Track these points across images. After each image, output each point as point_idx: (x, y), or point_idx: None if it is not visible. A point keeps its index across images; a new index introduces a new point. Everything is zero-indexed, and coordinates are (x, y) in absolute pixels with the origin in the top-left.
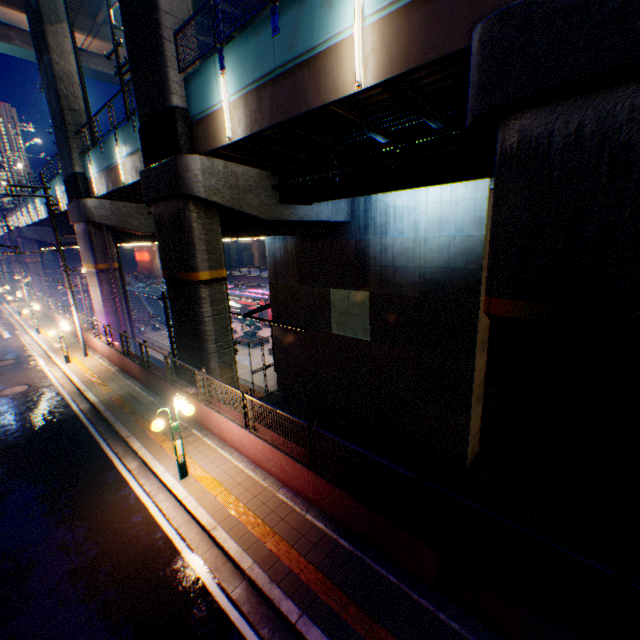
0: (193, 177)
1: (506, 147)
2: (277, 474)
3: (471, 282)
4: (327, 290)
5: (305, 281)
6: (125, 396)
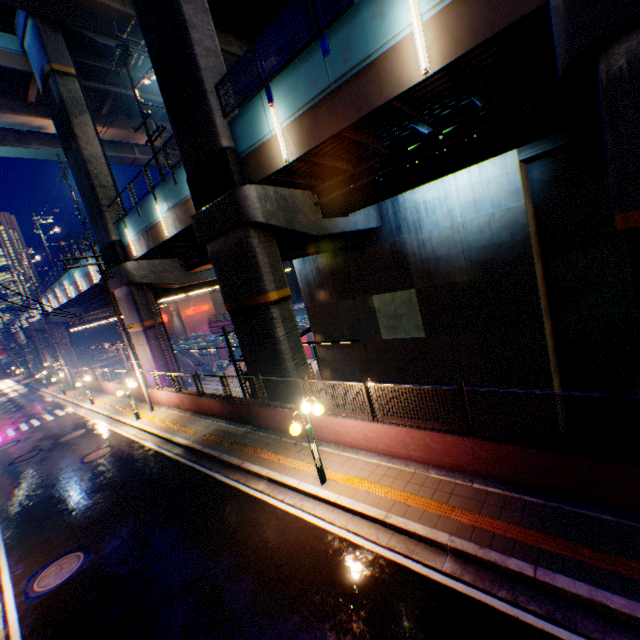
0: (252, 205)
1: (613, 72)
2: (420, 457)
3: (521, 252)
4: (369, 298)
5: (344, 295)
6: (214, 432)
